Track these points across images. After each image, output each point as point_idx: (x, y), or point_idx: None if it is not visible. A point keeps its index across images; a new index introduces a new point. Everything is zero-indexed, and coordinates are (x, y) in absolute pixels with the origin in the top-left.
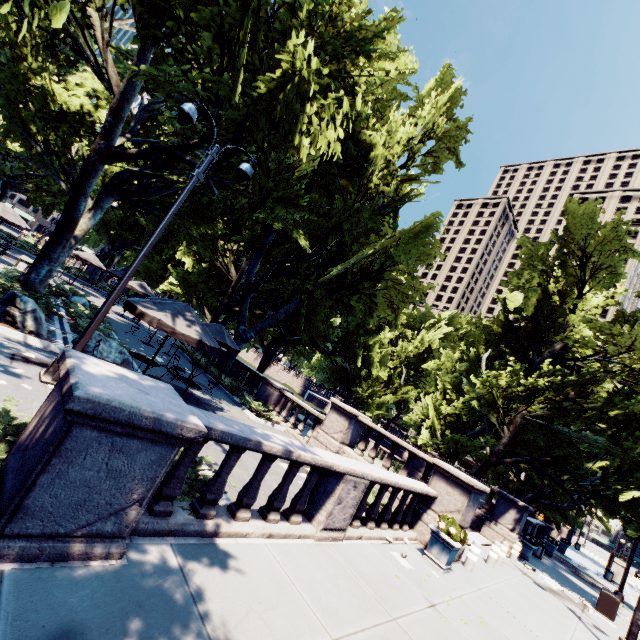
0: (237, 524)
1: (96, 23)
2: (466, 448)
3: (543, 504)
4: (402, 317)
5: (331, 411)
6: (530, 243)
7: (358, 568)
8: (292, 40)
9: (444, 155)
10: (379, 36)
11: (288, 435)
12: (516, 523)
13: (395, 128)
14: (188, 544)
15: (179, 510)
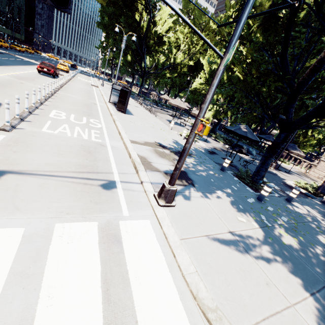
0: None
1: None
2: None
3: None
4: None
5: (320, 163)
6: None
7: None
8: None
9: None
10: None
11: (296, 169)
12: None
13: None
14: None
15: None
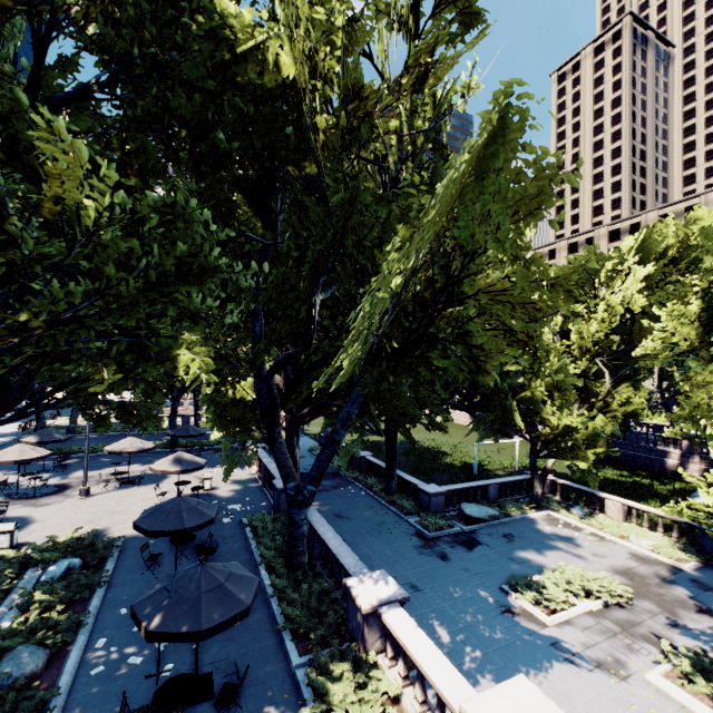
0: None
1: None
2: None
3: None
4: None
5: None
6: None
7: None
8: None
9: None
10: None
11: None
12: None
13: None
14: None
15: None
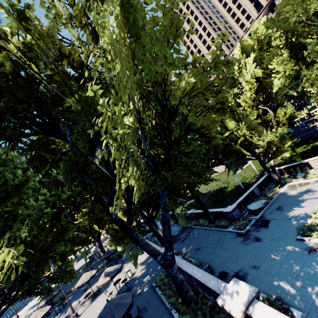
0: None
1: None
2: None
3: None
4: None
5: None
6: None
7: None
8: None
9: None
10: None
11: None
12: None
13: None
14: None
15: None
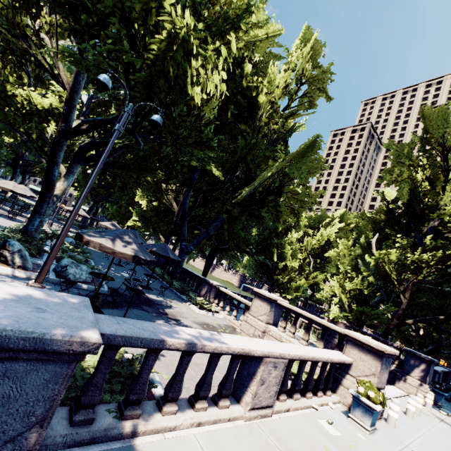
0: (164, 419)
1: (49, 44)
2: (370, 315)
3: (444, 354)
4: (304, 220)
5: (255, 298)
6: (396, 145)
7: (287, 445)
8: (168, 1)
9: (316, 94)
10: (249, 9)
11: (225, 321)
12: (425, 375)
13: (273, 77)
14: (111, 450)
15: (105, 414)
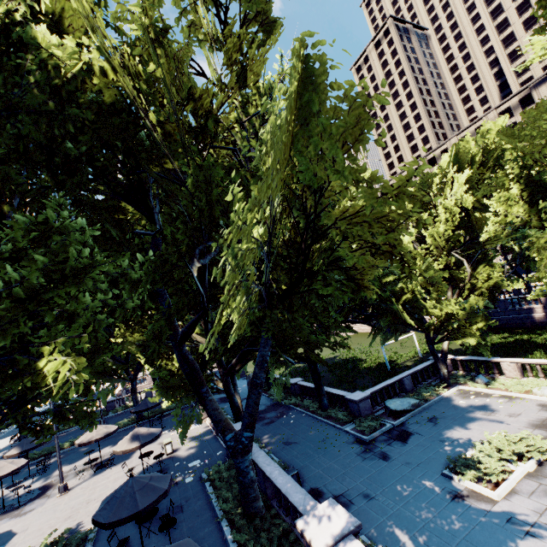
0: None
1: None
2: None
3: None
4: None
5: None
6: None
7: None
8: None
9: (264, 3)
10: None
11: None
12: None
13: None
14: None
15: None
